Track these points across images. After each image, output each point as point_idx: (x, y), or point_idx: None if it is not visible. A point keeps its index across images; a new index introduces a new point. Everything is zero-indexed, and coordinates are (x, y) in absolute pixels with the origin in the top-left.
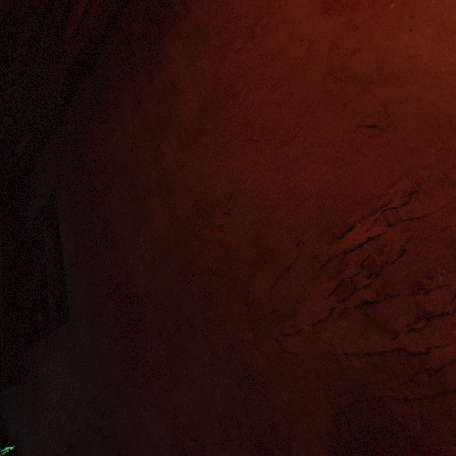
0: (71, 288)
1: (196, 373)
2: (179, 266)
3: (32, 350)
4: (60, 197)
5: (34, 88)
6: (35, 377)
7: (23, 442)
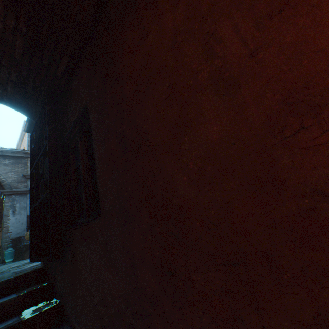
0: (102, 190)
1: (278, 328)
2: (247, 181)
3: (70, 234)
4: (91, 110)
5: (70, 11)
6: (73, 256)
7: (65, 300)
